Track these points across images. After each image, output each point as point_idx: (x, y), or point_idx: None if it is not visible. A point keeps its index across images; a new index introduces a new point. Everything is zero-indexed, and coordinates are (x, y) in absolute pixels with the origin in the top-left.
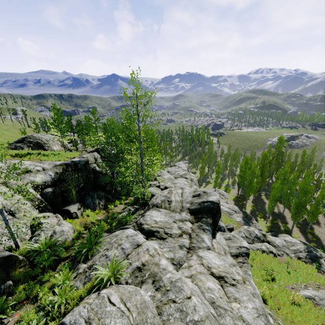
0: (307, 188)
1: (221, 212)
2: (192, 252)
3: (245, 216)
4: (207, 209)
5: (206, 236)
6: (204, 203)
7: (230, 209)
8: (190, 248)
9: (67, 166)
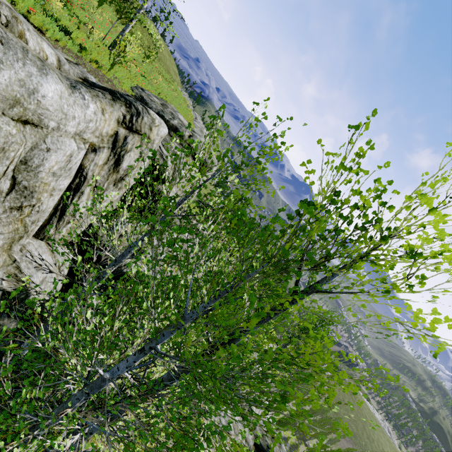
0: None
1: None
2: None
3: None
4: None
5: None
6: None
7: None
8: None
9: None
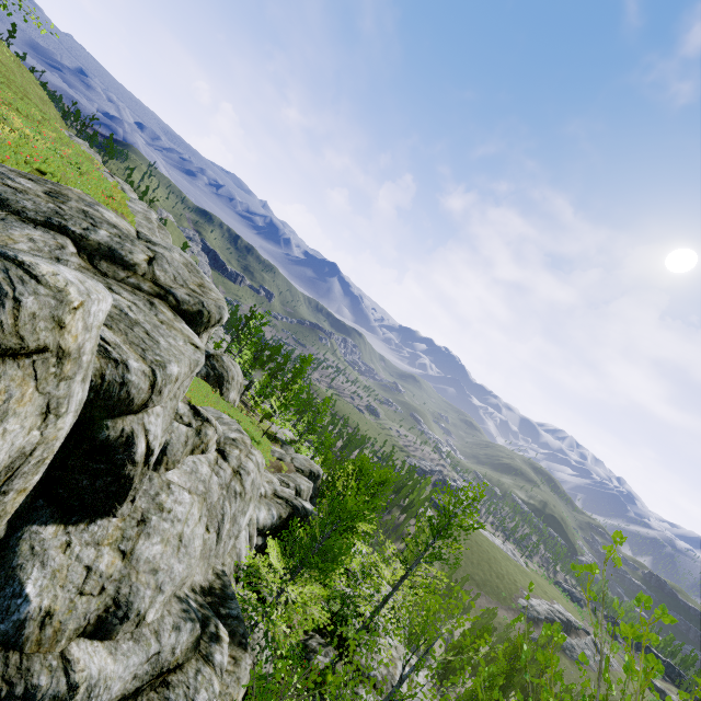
0: None
1: None
2: None
3: None
4: None
5: None
6: None
7: None
8: None
9: (295, 513)
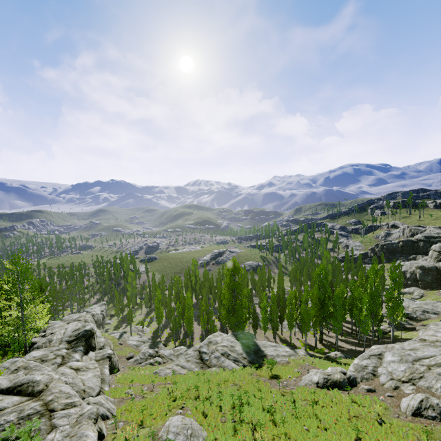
0: (189, 302)
1: (129, 346)
2: (63, 365)
3: (152, 343)
4: (81, 336)
5: (77, 354)
6: (80, 333)
7: (139, 342)
8: (62, 363)
9: None
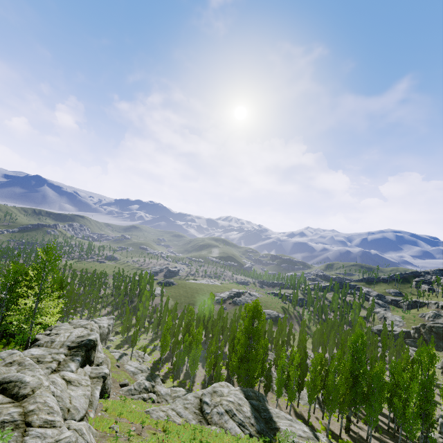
0: (199, 338)
1: (125, 371)
2: (56, 372)
3: (150, 375)
4: (84, 345)
5: (74, 364)
6: (83, 341)
7: (137, 369)
8: (56, 370)
9: None
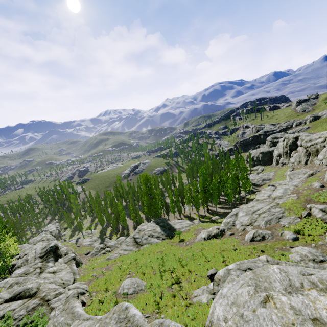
0: (120, 208)
1: (85, 246)
2: (42, 272)
3: (101, 240)
4: (49, 251)
5: (50, 263)
6: (48, 249)
7: (91, 242)
8: (41, 272)
9: None
